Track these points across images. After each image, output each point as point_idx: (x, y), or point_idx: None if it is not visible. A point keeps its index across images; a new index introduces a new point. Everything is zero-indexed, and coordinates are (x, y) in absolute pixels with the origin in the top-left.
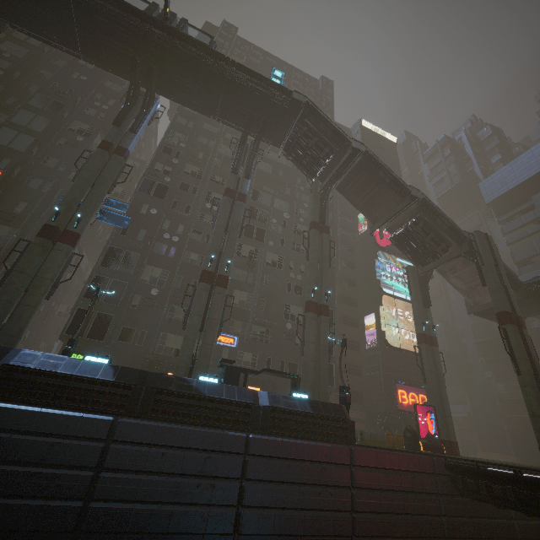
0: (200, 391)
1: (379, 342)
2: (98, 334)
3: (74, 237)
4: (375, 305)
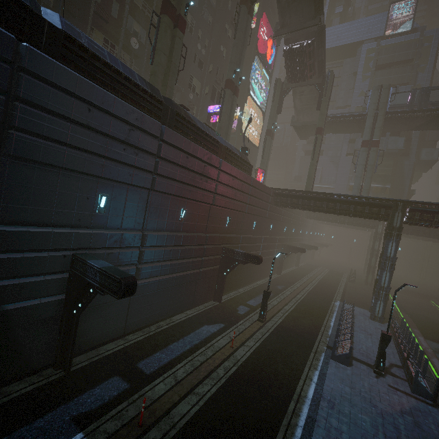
0: (196, 123)
1: (238, 130)
2: None
3: None
4: (242, 101)
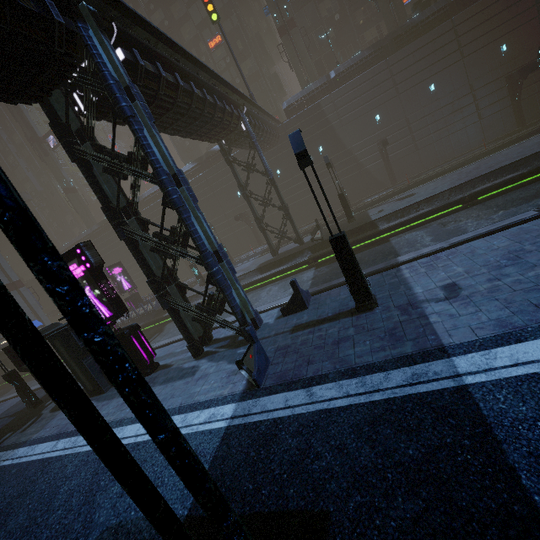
0: (413, 23)
1: None
2: (332, 66)
3: (293, 21)
4: None
